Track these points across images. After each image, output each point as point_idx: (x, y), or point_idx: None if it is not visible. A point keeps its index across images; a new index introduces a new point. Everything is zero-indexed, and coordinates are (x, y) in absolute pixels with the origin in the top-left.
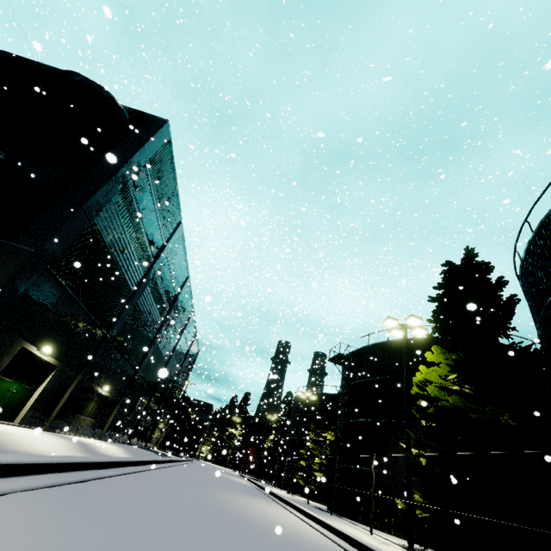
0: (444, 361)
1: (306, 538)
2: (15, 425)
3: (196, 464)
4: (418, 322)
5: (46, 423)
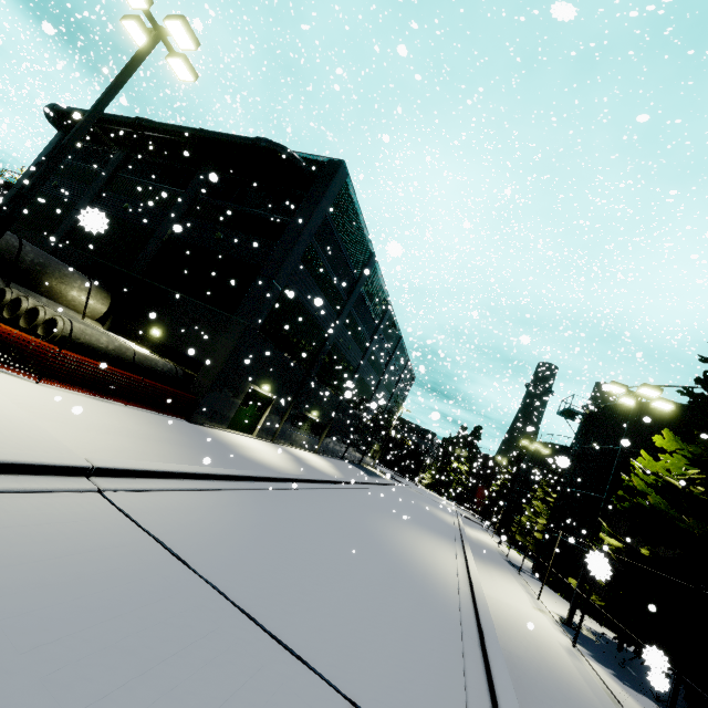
0: (679, 450)
1: (428, 569)
2: (254, 438)
3: (407, 490)
4: (656, 394)
5: (273, 437)
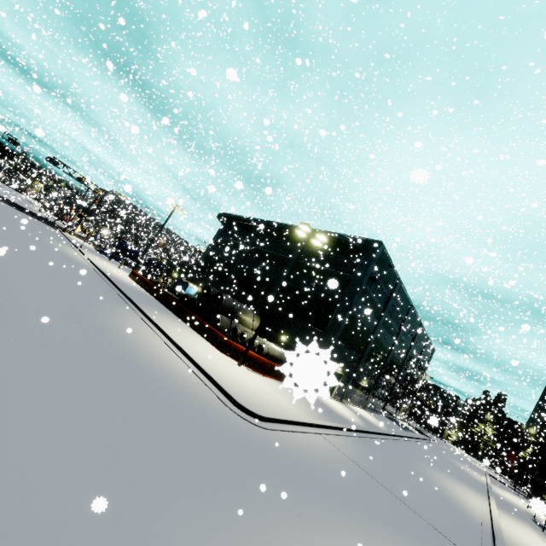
0: None
1: (459, 501)
2: (332, 399)
3: (436, 445)
4: None
5: (341, 398)
